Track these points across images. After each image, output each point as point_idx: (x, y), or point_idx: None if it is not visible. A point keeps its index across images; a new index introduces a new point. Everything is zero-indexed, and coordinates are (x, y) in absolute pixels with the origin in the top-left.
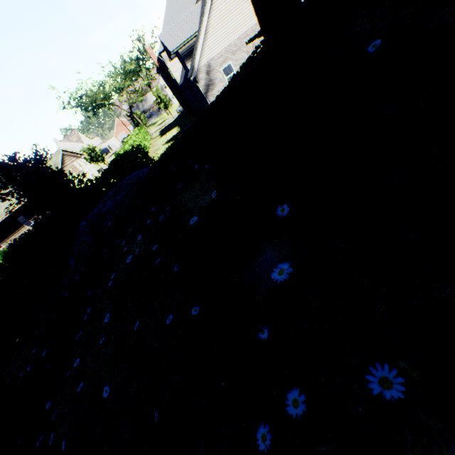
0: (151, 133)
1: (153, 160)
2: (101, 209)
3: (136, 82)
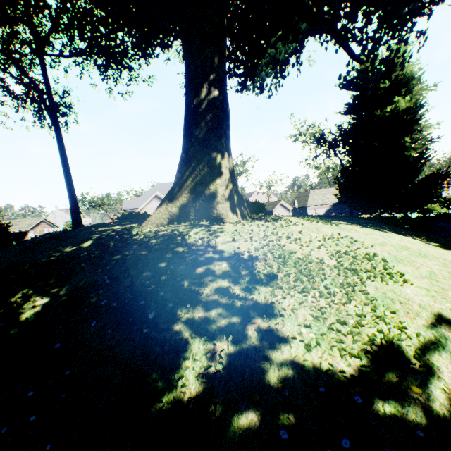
0: None
1: None
2: None
3: None
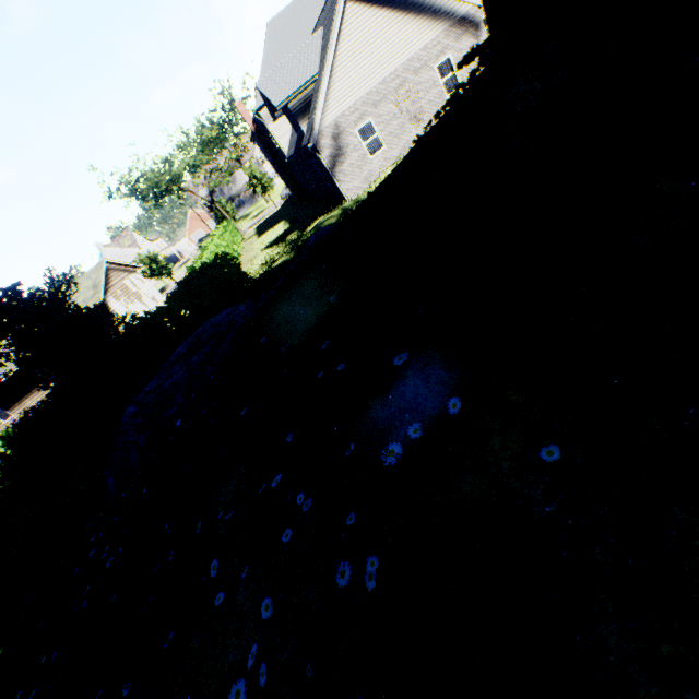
0: (242, 231)
1: (250, 277)
2: (163, 382)
3: (220, 156)
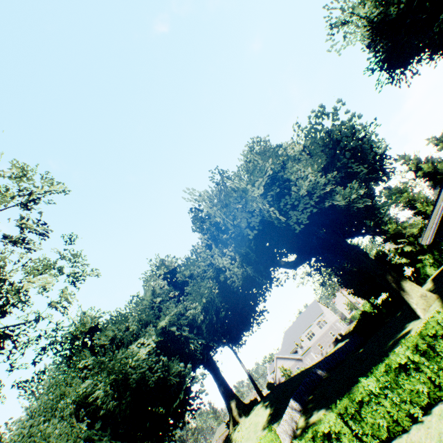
0: None
1: None
2: None
3: None
